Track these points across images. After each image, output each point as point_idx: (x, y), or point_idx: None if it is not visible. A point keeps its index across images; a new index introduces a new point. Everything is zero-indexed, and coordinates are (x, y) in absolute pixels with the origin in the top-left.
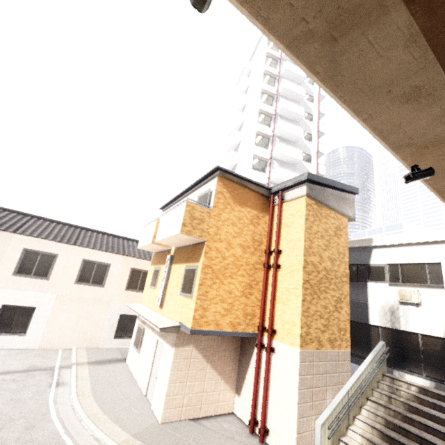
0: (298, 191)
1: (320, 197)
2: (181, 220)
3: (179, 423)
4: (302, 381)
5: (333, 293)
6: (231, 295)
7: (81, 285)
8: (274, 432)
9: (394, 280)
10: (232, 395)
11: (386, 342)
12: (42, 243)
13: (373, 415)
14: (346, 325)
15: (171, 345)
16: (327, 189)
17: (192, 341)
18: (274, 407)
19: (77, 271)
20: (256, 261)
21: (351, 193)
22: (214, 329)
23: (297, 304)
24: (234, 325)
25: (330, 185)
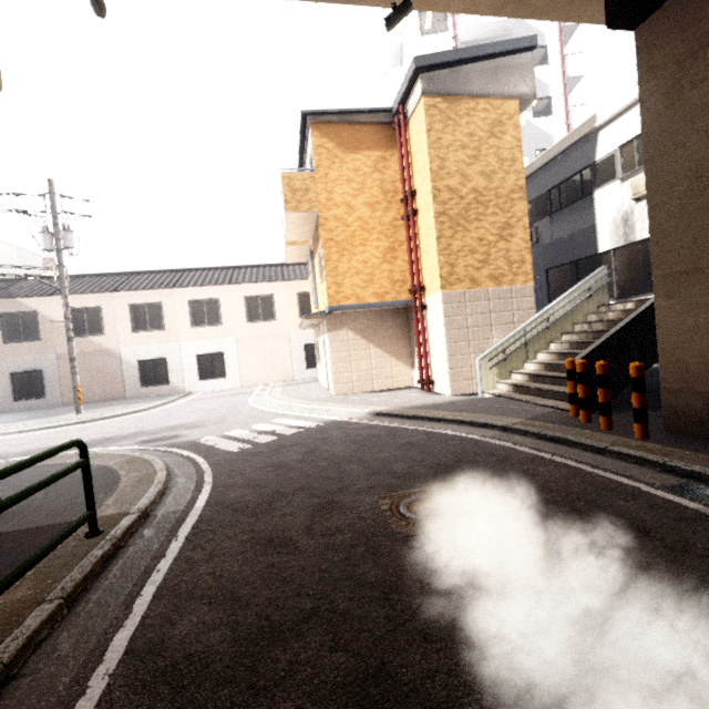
0: (415, 94)
1: (451, 86)
2: (282, 197)
3: (351, 395)
4: (450, 322)
5: (493, 219)
6: (367, 264)
7: (253, 324)
8: (436, 379)
9: (629, 170)
10: (408, 371)
11: (620, 268)
12: (200, 291)
13: (559, 344)
14: (524, 255)
15: (326, 334)
16: (465, 67)
17: (346, 325)
18: (434, 359)
19: (244, 310)
20: (395, 218)
21: (521, 52)
22: (356, 303)
23: (433, 245)
24: (380, 296)
25: (465, 58)
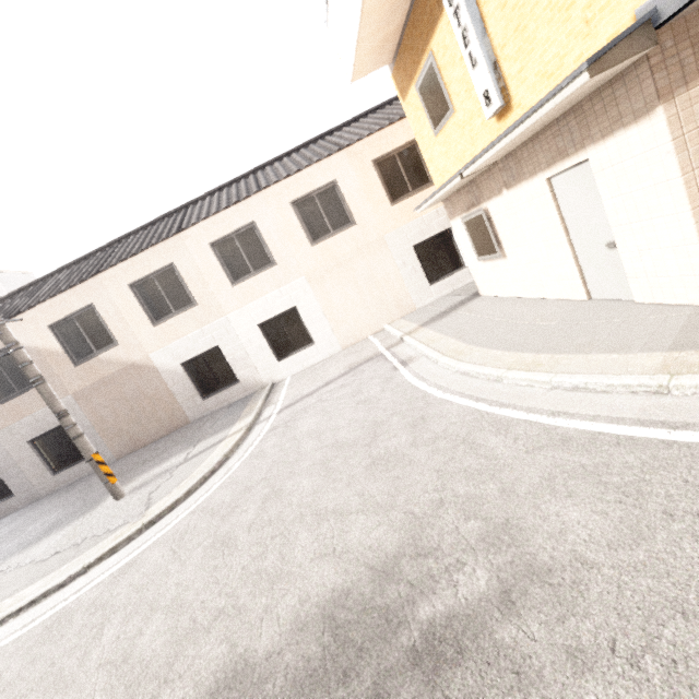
0: None
1: None
2: None
3: None
4: None
5: None
6: None
7: (321, 243)
8: None
9: None
10: None
11: None
12: (220, 220)
13: None
14: None
15: (633, 120)
16: None
17: None
18: None
19: (299, 227)
20: None
21: None
22: None
23: None
24: None
25: None
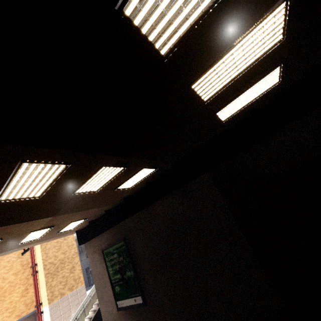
0: None
1: None
2: None
3: None
4: (53, 317)
5: (68, 267)
6: (13, 302)
7: None
8: None
9: None
10: None
11: None
12: None
13: (95, 305)
14: (80, 275)
15: None
16: None
17: None
18: None
19: None
20: (28, 274)
21: None
22: None
23: (44, 286)
24: (19, 315)
25: None
